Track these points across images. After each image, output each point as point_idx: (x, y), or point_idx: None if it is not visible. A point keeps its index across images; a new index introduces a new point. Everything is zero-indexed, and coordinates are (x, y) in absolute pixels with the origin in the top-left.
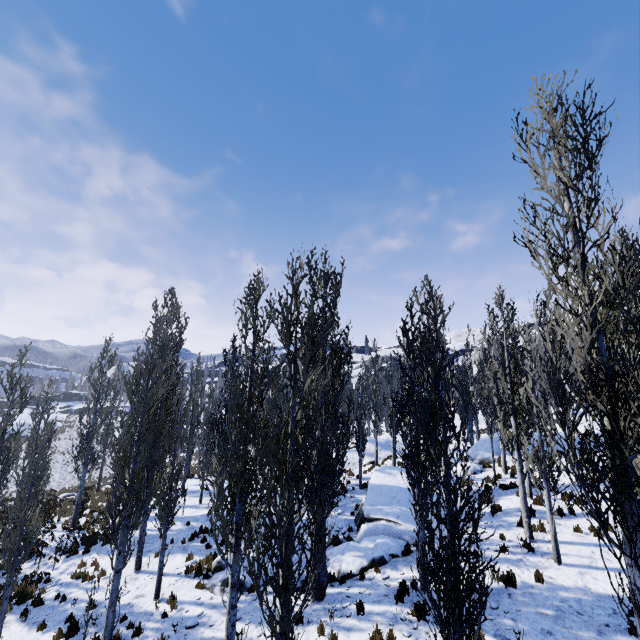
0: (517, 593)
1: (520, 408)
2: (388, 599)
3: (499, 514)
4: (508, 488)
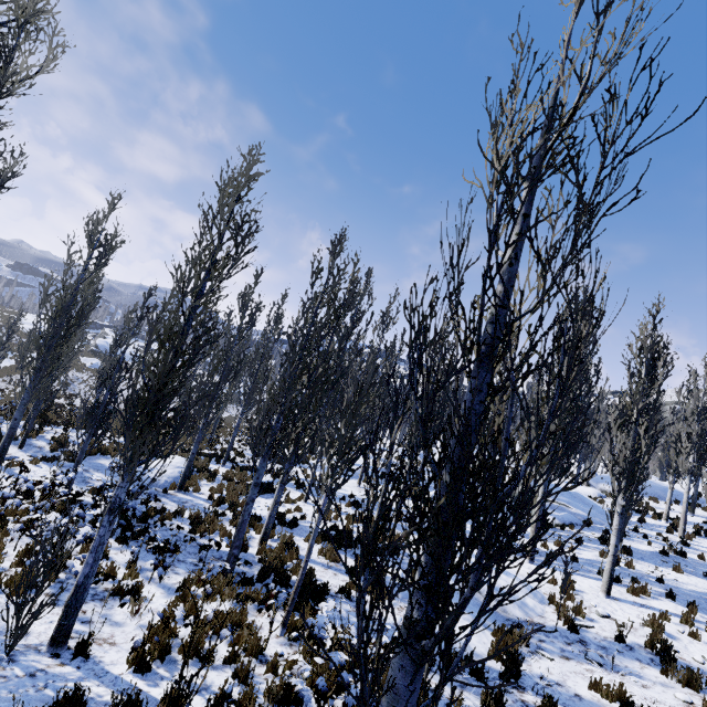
0: (688, 560)
1: (703, 449)
2: (594, 542)
3: (644, 524)
4: (640, 512)
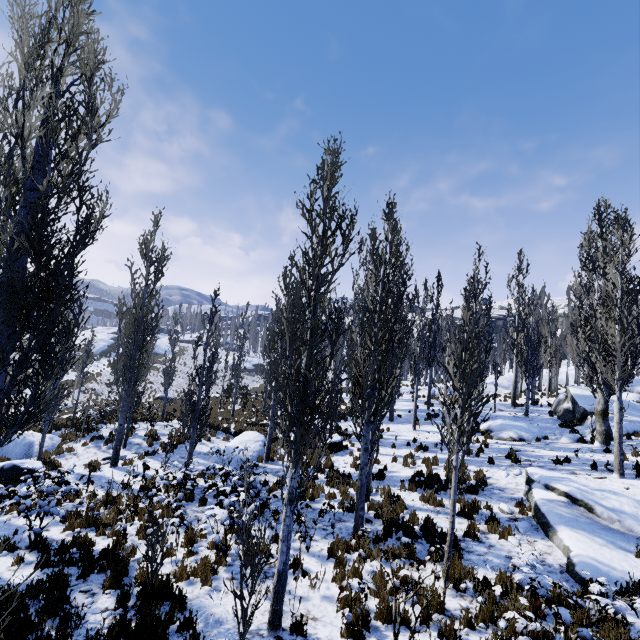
0: None
1: None
2: None
3: None
4: None
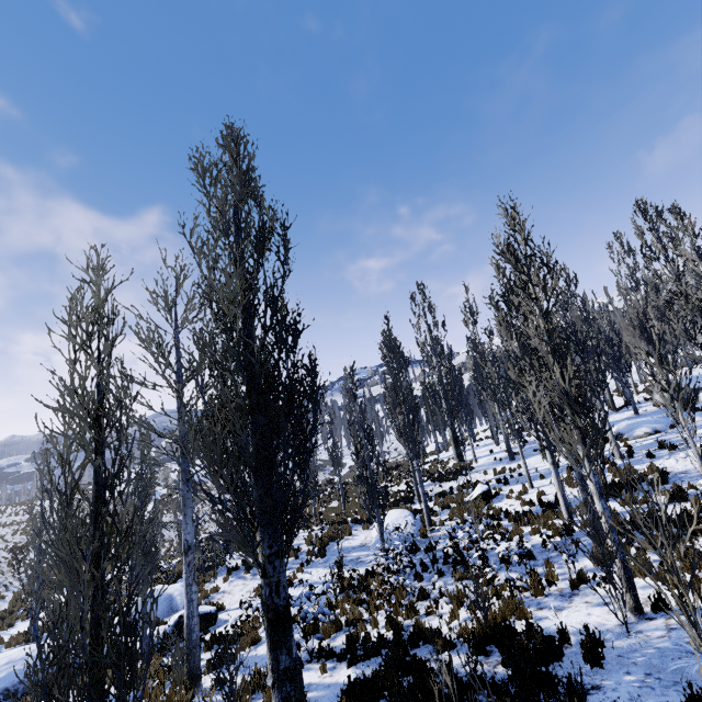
0: None
1: None
2: None
3: None
4: None
